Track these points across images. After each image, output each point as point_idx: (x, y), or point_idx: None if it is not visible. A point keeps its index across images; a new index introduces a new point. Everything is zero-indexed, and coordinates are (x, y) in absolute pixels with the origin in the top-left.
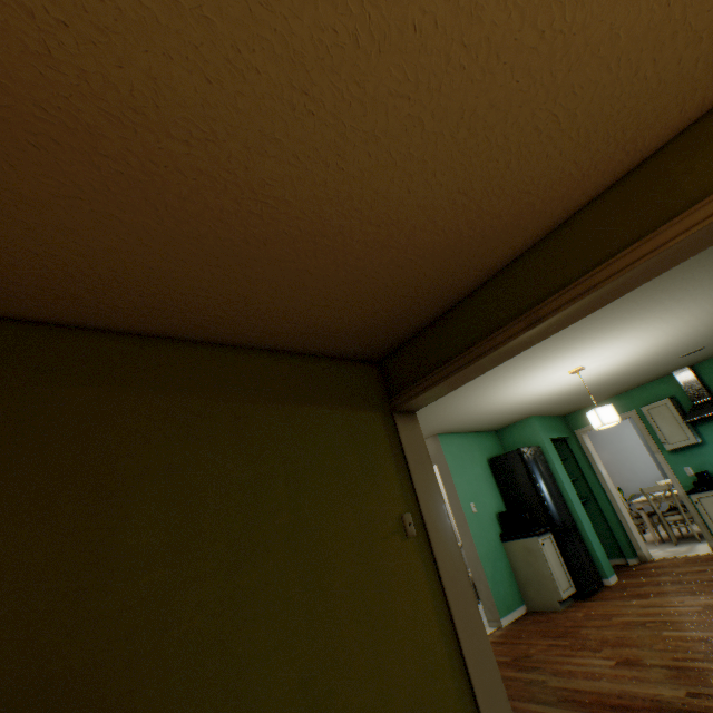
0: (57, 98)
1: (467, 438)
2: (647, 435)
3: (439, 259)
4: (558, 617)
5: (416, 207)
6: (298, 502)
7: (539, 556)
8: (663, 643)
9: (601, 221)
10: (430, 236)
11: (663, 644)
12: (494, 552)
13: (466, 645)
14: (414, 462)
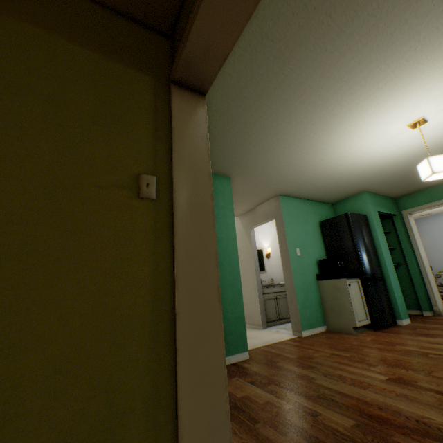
0: None
1: (305, 203)
2: None
3: None
4: (349, 338)
5: None
6: None
7: (344, 293)
8: None
9: None
10: None
11: None
12: (308, 286)
13: (184, 321)
14: (183, 136)
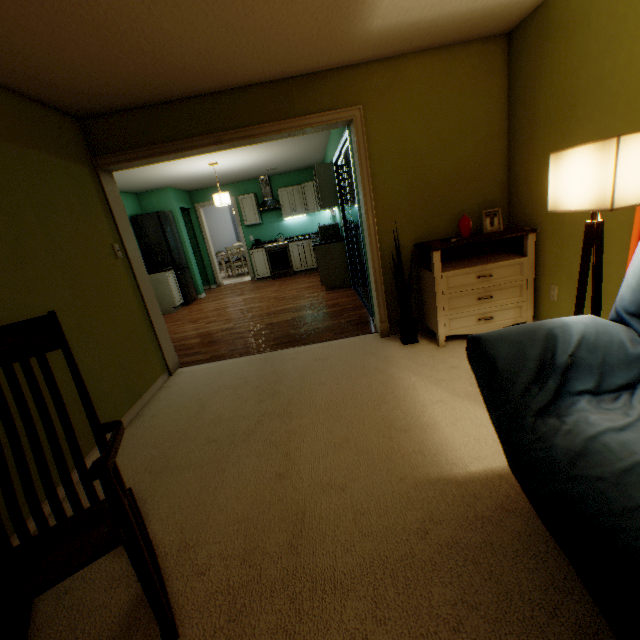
0: None
1: None
2: (238, 215)
3: (174, 75)
4: (174, 315)
5: (179, 46)
6: (47, 229)
7: (166, 284)
8: (227, 313)
9: (263, 100)
10: (177, 62)
11: (227, 314)
12: None
13: (151, 311)
14: (117, 212)
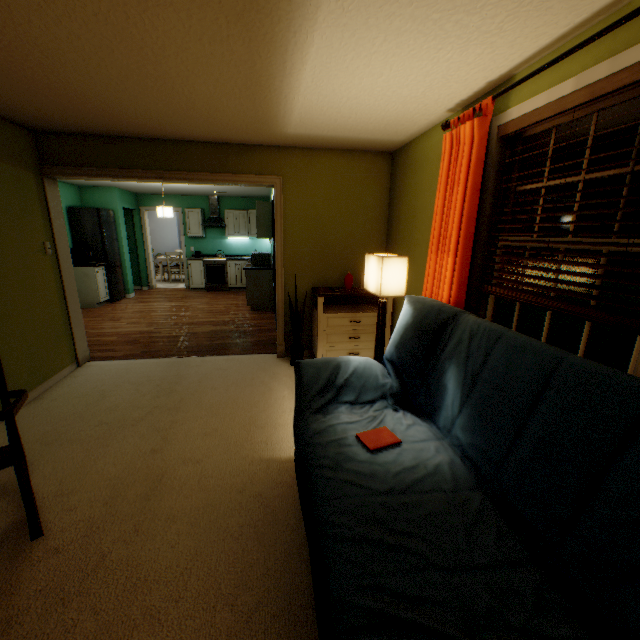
0: (0, 24)
1: None
2: (183, 225)
3: (128, 125)
4: (96, 310)
5: (134, 113)
6: None
7: (94, 279)
8: (151, 317)
9: (204, 154)
10: (132, 120)
11: (151, 317)
12: None
13: (71, 306)
14: (55, 214)
